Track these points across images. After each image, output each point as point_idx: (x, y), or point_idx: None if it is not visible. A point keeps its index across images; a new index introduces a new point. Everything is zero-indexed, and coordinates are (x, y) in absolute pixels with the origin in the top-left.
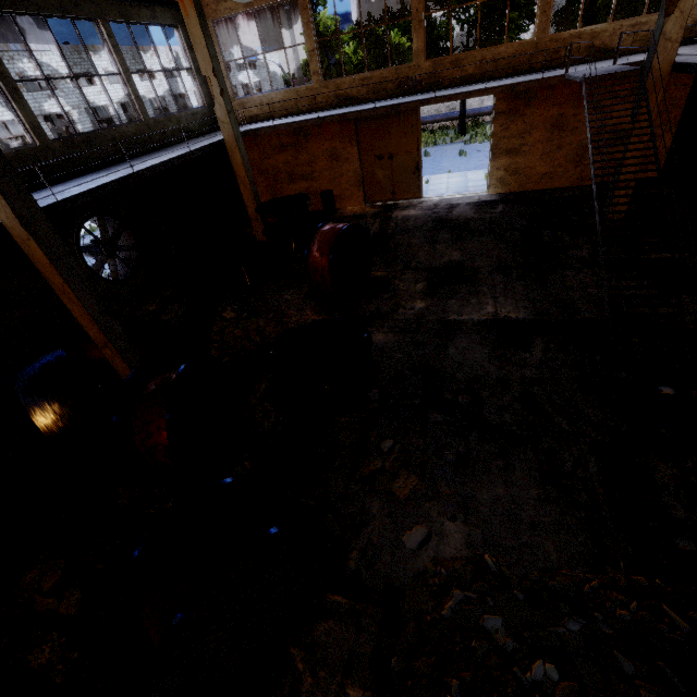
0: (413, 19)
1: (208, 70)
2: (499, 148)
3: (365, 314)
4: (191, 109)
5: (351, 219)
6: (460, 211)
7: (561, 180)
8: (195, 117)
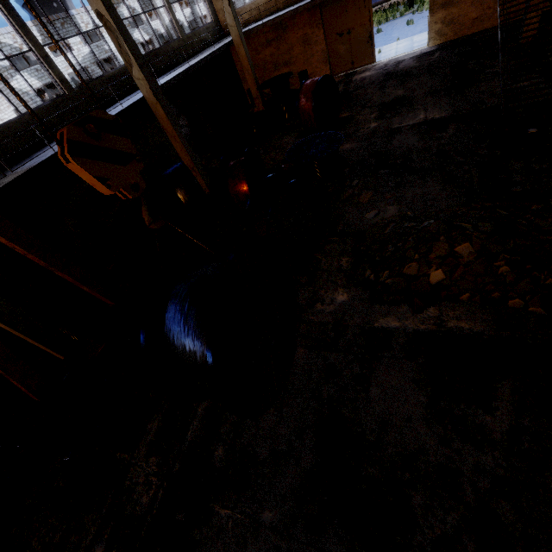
0: None
1: None
2: (436, 4)
3: None
4: (205, 25)
5: None
6: (404, 64)
7: (490, 20)
8: (208, 30)
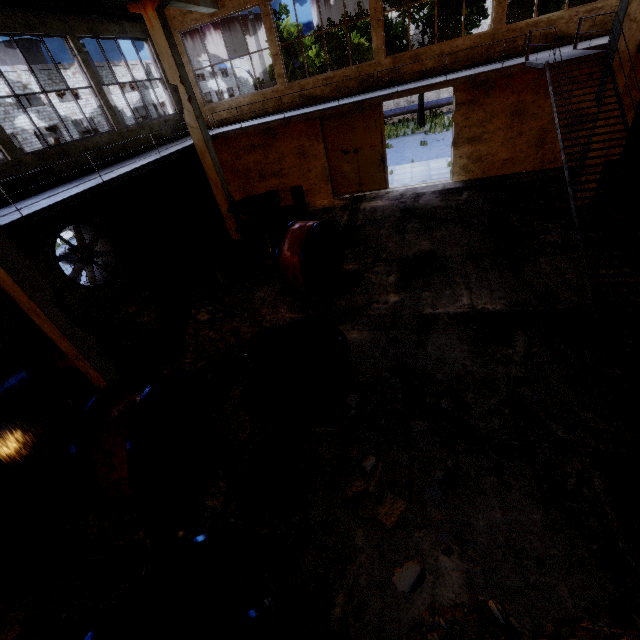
0: (371, 18)
1: (175, 78)
2: (461, 137)
3: (339, 310)
4: (163, 116)
5: (320, 212)
6: (426, 200)
7: (523, 164)
8: (167, 123)
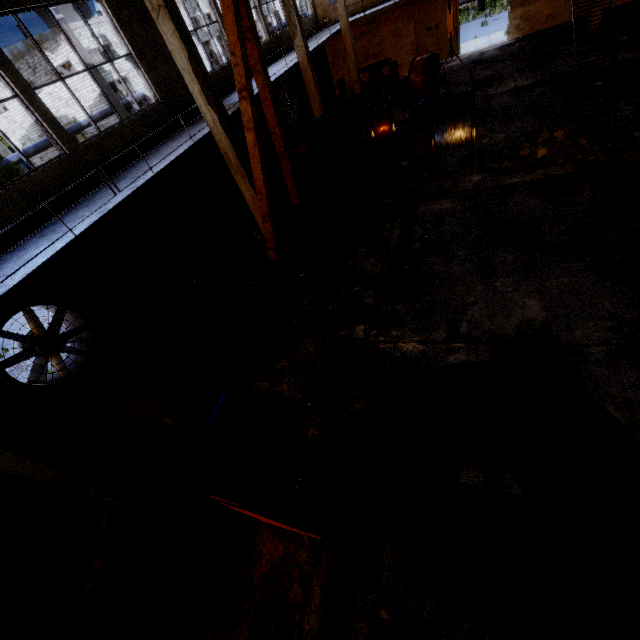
0: None
1: None
2: (515, 2)
3: None
4: (308, 17)
5: None
6: (488, 54)
7: (562, 17)
8: (310, 22)
